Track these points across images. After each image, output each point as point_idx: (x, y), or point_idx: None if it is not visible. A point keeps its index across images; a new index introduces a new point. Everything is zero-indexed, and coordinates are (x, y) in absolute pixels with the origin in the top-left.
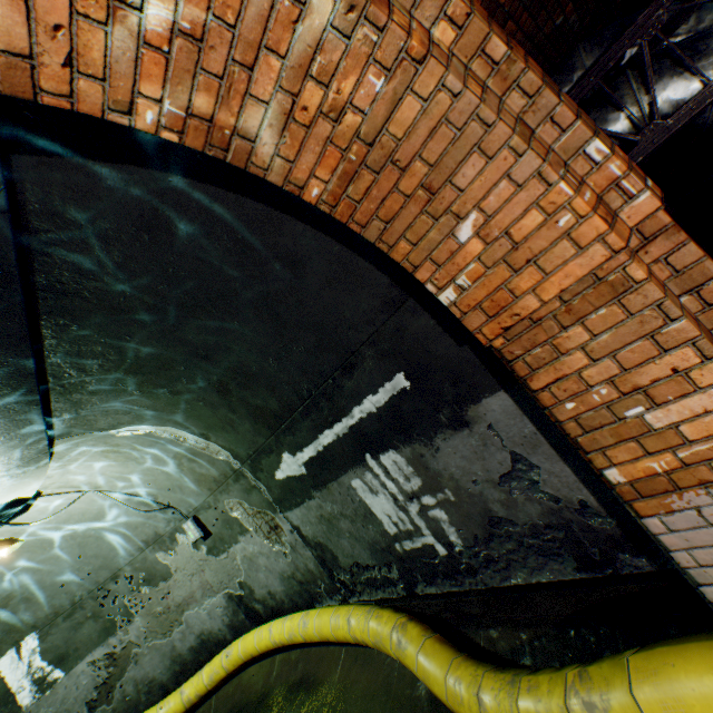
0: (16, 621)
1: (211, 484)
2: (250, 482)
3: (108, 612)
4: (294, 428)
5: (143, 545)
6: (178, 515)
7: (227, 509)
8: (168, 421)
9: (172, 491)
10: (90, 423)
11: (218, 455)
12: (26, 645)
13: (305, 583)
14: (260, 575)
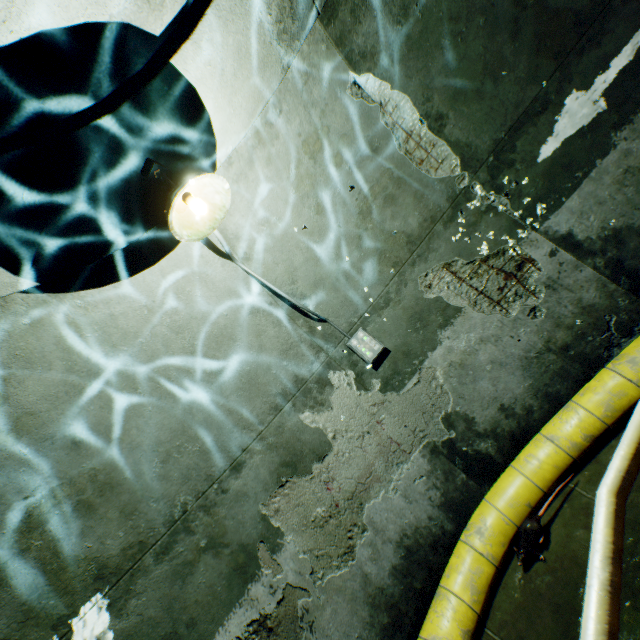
0: (59, 563)
1: (398, 252)
2: (477, 209)
3: (235, 534)
4: (601, 32)
5: (276, 402)
6: (332, 337)
7: (420, 292)
8: (415, 76)
9: (331, 288)
10: (356, 15)
11: (438, 170)
12: (79, 630)
13: (574, 343)
14: (480, 386)
